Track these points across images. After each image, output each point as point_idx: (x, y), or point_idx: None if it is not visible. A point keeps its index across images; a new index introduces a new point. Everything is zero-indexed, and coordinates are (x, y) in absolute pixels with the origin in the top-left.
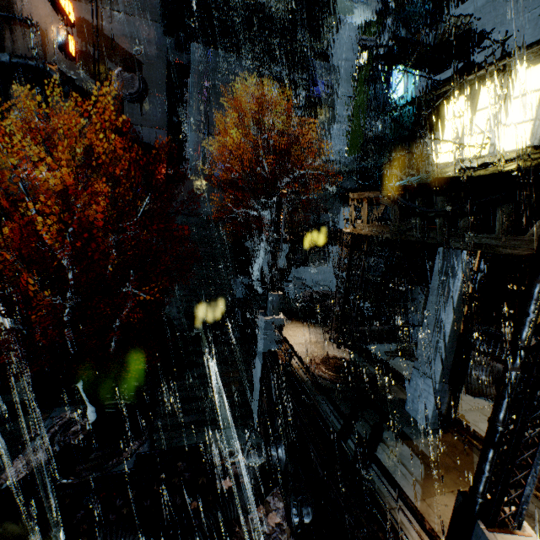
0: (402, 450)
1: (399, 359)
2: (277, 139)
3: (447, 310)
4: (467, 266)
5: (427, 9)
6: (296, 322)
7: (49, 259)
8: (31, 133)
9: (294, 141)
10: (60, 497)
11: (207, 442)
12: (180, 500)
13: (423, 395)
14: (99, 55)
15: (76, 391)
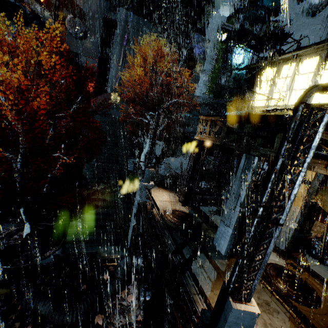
0: (207, 264)
1: (216, 216)
2: (166, 77)
3: (243, 189)
4: (256, 165)
5: (262, 13)
6: (161, 188)
7: (9, 129)
8: (7, 48)
9: (176, 80)
10: (1, 275)
11: (98, 252)
12: (76, 283)
13: (224, 236)
14: (59, 4)
15: (19, 215)
